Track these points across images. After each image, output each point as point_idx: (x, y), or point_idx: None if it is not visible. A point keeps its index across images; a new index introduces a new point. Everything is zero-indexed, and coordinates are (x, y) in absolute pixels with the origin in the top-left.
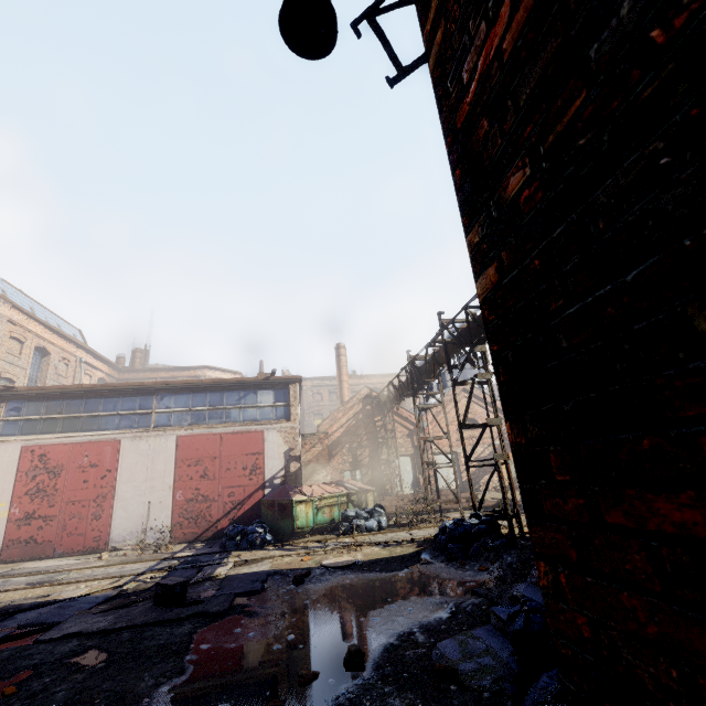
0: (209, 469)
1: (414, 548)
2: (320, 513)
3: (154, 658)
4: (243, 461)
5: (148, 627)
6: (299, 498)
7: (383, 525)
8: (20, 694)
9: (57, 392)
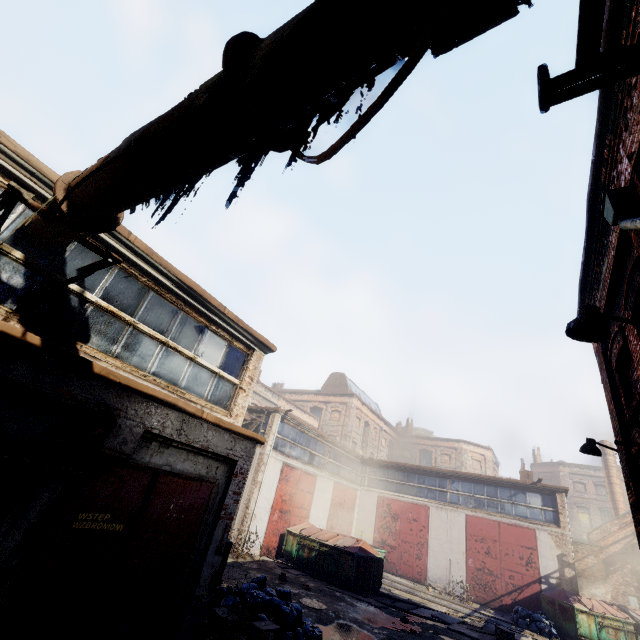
0: (491, 548)
1: None
2: (603, 631)
3: None
4: (518, 551)
5: None
6: (579, 606)
7: None
8: None
9: (393, 465)
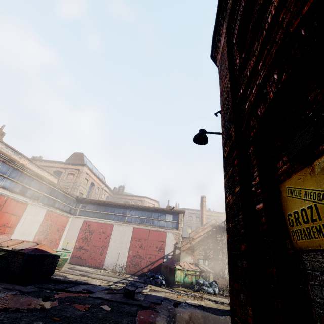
0: (143, 244)
1: (229, 308)
2: (186, 277)
3: (126, 314)
4: (156, 244)
5: (122, 303)
6: (178, 267)
7: (216, 292)
8: (89, 311)
9: (97, 202)
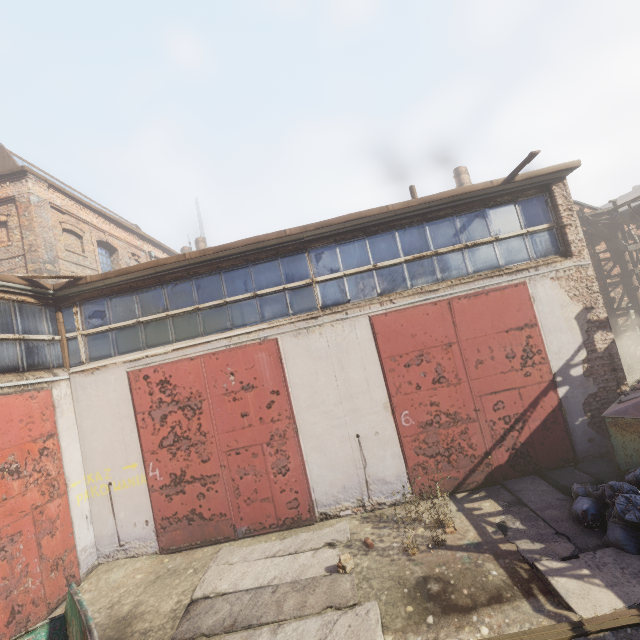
0: (443, 367)
1: None
2: None
3: None
4: (502, 344)
5: None
6: None
7: None
8: None
9: (148, 274)
